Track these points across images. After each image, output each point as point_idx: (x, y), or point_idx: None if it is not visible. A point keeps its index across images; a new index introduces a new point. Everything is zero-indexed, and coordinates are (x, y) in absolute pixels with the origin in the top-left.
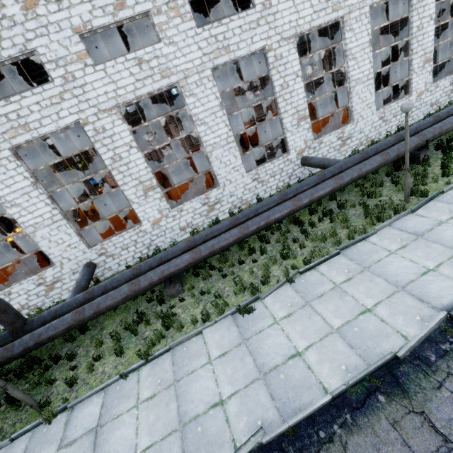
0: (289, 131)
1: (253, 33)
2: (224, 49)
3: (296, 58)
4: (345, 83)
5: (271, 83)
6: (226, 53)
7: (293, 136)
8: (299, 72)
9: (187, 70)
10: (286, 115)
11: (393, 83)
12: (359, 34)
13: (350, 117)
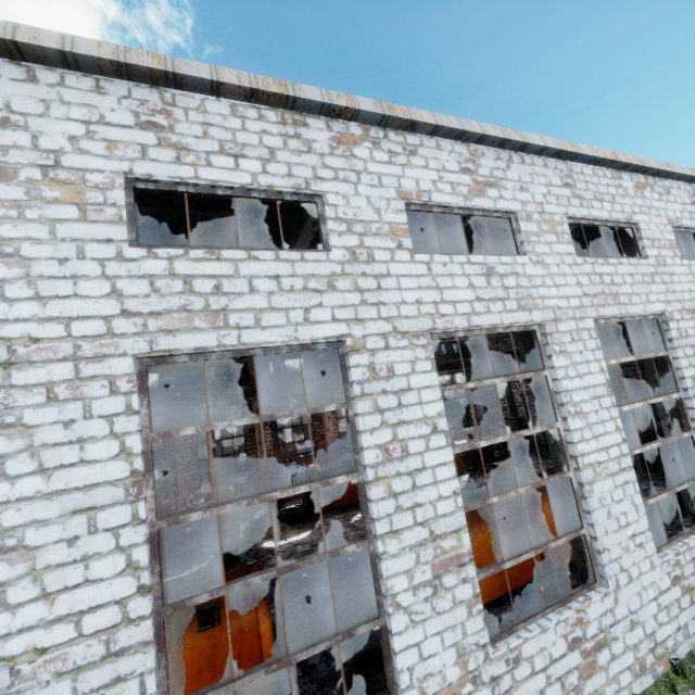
0: (403, 606)
1: (314, 300)
2: (206, 314)
3: (434, 383)
4: (565, 468)
5: (352, 435)
6: (213, 326)
7: (416, 630)
8: (439, 420)
9: (30, 341)
10: (393, 546)
11: (675, 485)
12: (583, 365)
13: (590, 564)
